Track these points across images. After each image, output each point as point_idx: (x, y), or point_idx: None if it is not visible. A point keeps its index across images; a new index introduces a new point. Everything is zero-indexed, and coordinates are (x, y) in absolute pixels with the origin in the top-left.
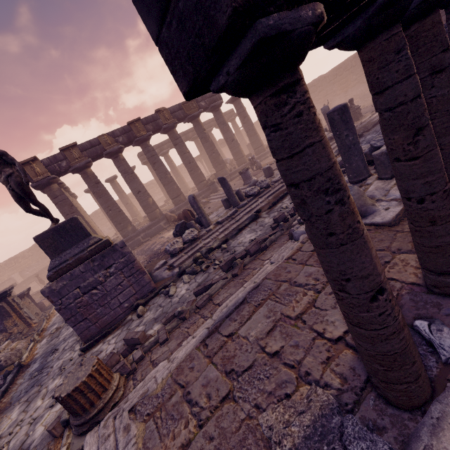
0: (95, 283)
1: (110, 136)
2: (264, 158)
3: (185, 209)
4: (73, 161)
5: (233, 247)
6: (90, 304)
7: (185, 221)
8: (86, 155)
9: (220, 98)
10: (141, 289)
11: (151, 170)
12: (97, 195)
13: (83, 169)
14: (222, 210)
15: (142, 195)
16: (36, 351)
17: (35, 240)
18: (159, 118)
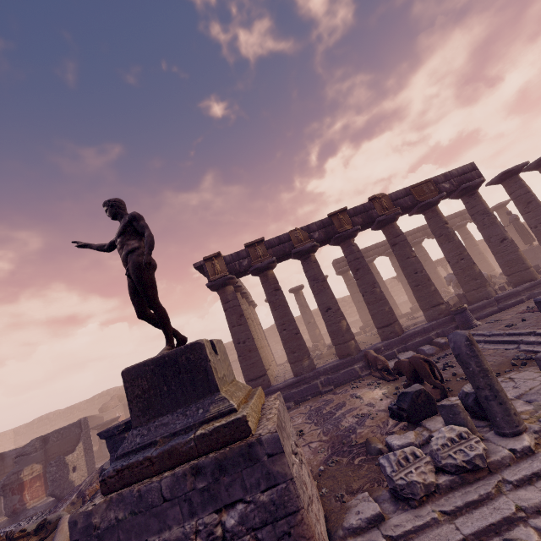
0: None
1: (304, 231)
2: None
3: (417, 357)
4: (255, 259)
5: None
6: None
7: (424, 390)
8: (271, 253)
9: (478, 176)
10: None
11: (347, 282)
12: (273, 305)
13: (264, 270)
14: (536, 384)
15: (332, 315)
16: None
17: (122, 377)
18: (374, 208)
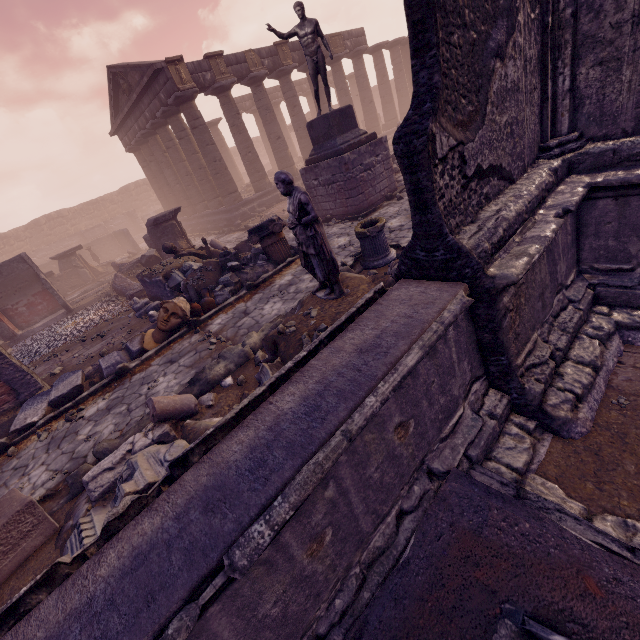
0: (370, 165)
1: (257, 55)
2: None
3: None
4: (218, 76)
5: None
6: (366, 182)
7: None
8: (231, 72)
9: (365, 43)
10: (390, 185)
11: None
12: (237, 129)
13: (226, 90)
14: None
15: (282, 143)
16: None
17: (330, 116)
18: None
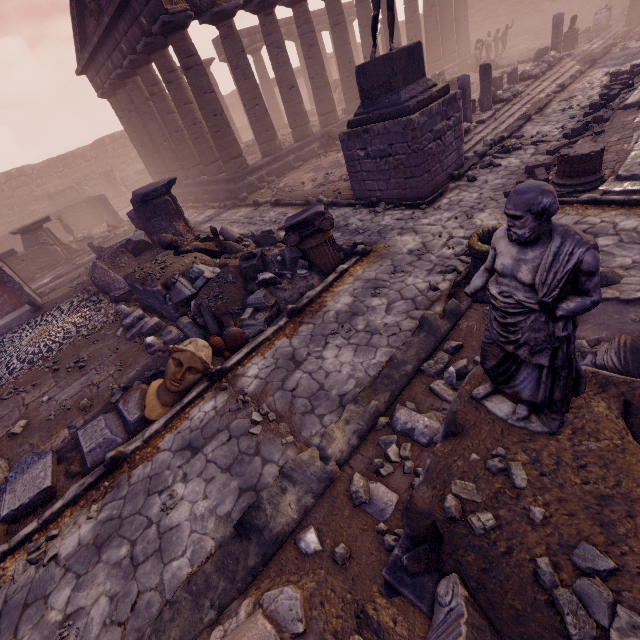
0: (441, 131)
1: None
2: None
3: None
4: None
5: (534, 135)
6: (434, 155)
7: None
8: None
9: None
10: (457, 160)
11: None
12: (242, 72)
13: (228, 17)
14: None
15: (295, 94)
16: None
17: (395, 56)
18: None
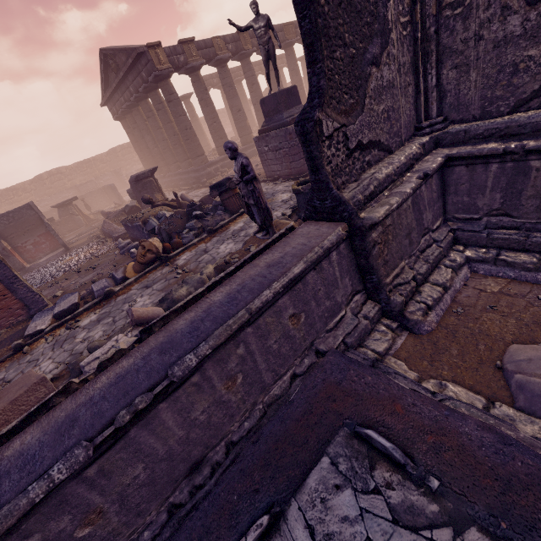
0: None
1: (223, 41)
2: None
3: None
4: (190, 58)
5: None
6: None
7: None
8: (201, 55)
9: None
10: None
11: None
12: (205, 102)
13: (196, 70)
14: None
15: (242, 115)
16: None
17: (278, 94)
18: None
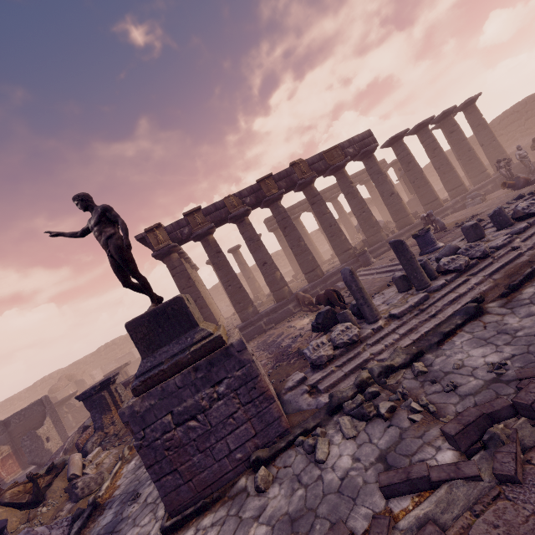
0: (194, 408)
1: (237, 197)
2: (441, 217)
3: (329, 289)
4: (195, 227)
5: (444, 372)
6: (184, 444)
7: (331, 309)
8: (210, 219)
9: (374, 141)
10: (265, 428)
11: (278, 238)
12: (217, 266)
13: (205, 236)
14: (393, 294)
15: (268, 268)
16: (120, 480)
17: (126, 328)
18: (294, 172)
